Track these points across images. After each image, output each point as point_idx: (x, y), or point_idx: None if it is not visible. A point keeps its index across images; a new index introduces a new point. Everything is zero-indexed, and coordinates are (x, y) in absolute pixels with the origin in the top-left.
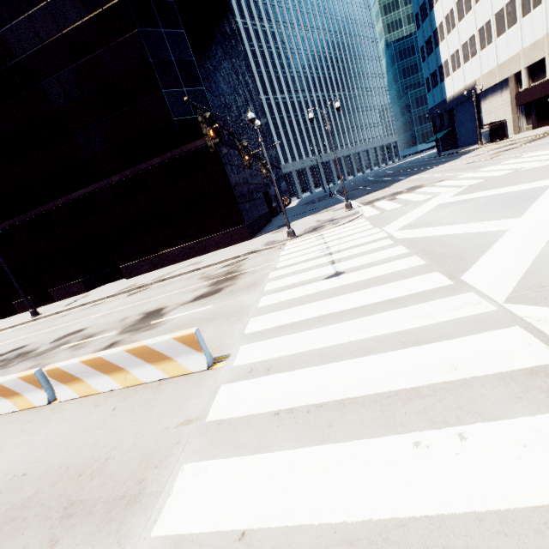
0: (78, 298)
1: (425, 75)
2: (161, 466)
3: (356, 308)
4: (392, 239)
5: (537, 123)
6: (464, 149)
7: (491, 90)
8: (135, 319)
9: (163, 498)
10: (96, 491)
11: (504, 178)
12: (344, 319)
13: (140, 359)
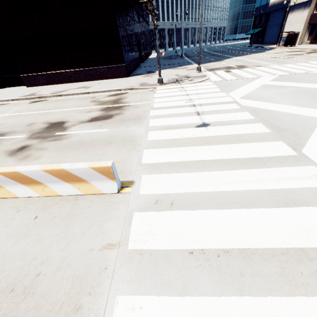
0: None
1: None
2: (95, 293)
3: (229, 159)
4: (238, 105)
5: (313, 41)
6: (267, 46)
7: (298, 6)
8: (41, 127)
9: None
10: (32, 313)
11: (303, 76)
12: (222, 168)
13: (57, 178)
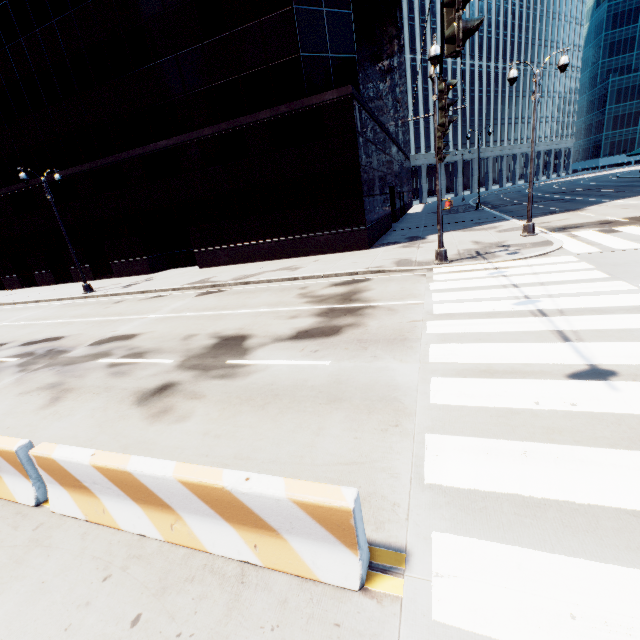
0: (139, 281)
1: None
2: None
3: None
4: None
5: None
6: None
7: None
8: (204, 344)
9: None
10: None
11: None
12: None
13: (207, 507)
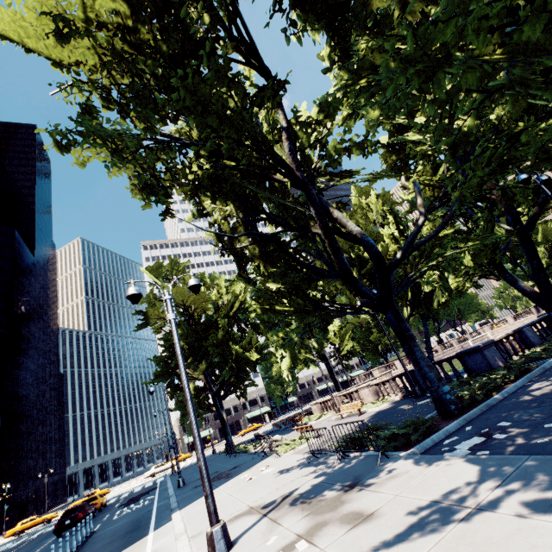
0: None
1: None
2: None
3: None
4: None
5: None
6: None
7: None
8: None
9: None
10: None
11: None
12: None
13: None
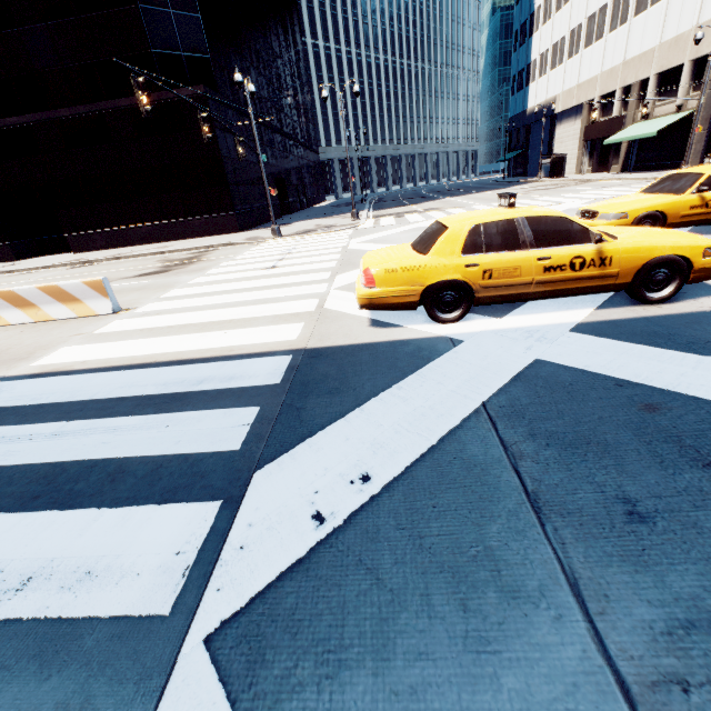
0: (3, 266)
1: (513, 71)
2: (49, 349)
3: (254, 288)
4: (343, 249)
5: (597, 167)
6: (526, 179)
7: (567, 113)
8: None
9: (44, 357)
10: None
11: None
12: (238, 293)
13: (52, 298)
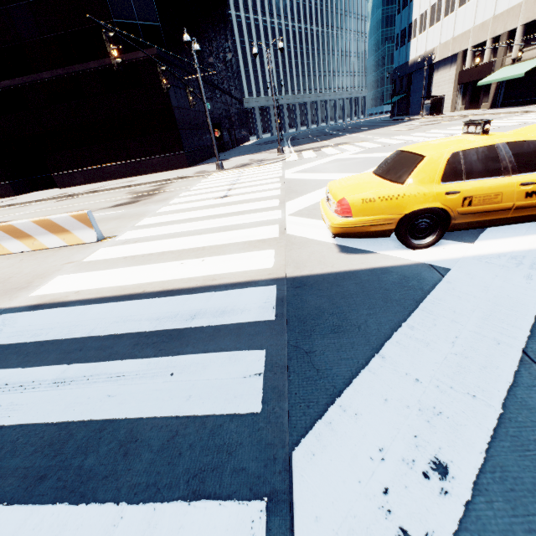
0: (5, 200)
1: (396, 30)
2: (45, 277)
3: (215, 215)
4: (281, 179)
5: (469, 105)
6: (409, 117)
7: (443, 62)
8: None
9: (41, 286)
10: (0, 287)
11: (393, 146)
12: (202, 220)
13: (45, 230)
